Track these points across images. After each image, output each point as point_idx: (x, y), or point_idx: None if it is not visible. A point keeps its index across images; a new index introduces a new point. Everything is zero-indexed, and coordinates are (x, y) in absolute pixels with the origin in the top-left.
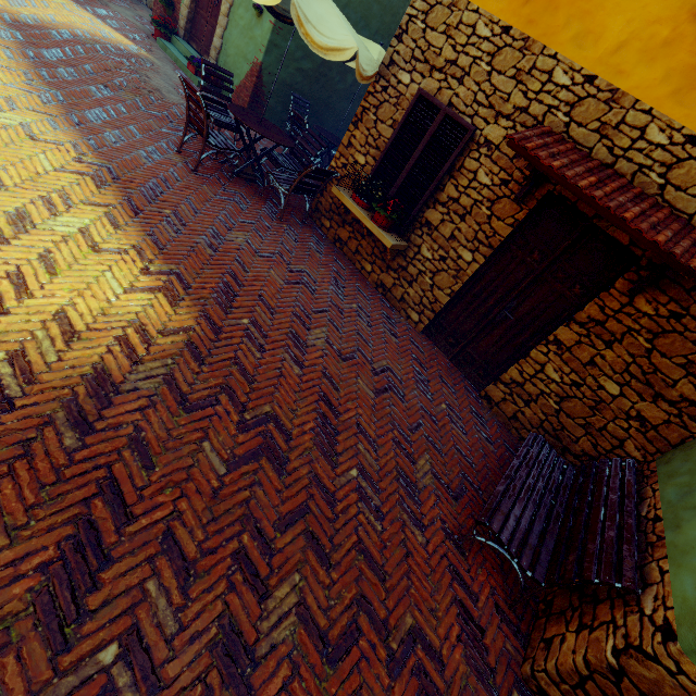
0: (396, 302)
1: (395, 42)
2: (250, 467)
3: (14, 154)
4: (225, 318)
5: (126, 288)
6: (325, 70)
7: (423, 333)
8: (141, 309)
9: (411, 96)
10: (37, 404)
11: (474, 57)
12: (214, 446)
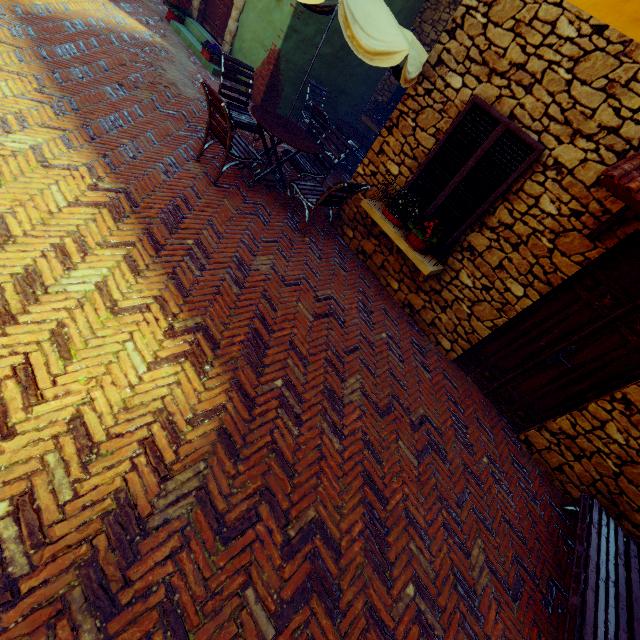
0: (425, 326)
1: (445, 39)
2: (300, 615)
3: (24, 190)
4: (257, 382)
5: (150, 362)
6: (344, 54)
7: (454, 361)
8: (167, 390)
9: (461, 102)
10: (48, 580)
11: (550, 61)
12: (259, 592)
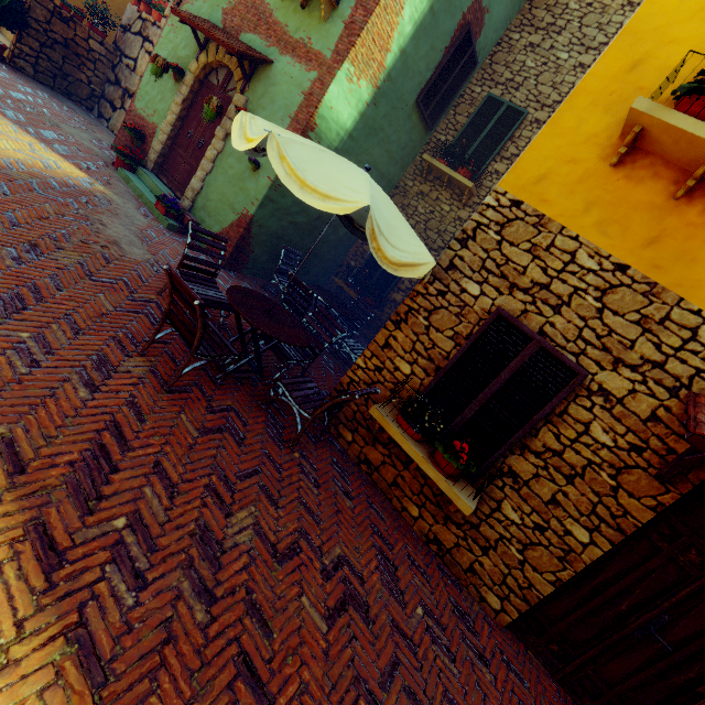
0: (460, 572)
1: (457, 246)
2: None
3: None
4: None
5: None
6: (319, 223)
7: (506, 625)
8: None
9: (482, 310)
10: None
11: (575, 287)
12: None
